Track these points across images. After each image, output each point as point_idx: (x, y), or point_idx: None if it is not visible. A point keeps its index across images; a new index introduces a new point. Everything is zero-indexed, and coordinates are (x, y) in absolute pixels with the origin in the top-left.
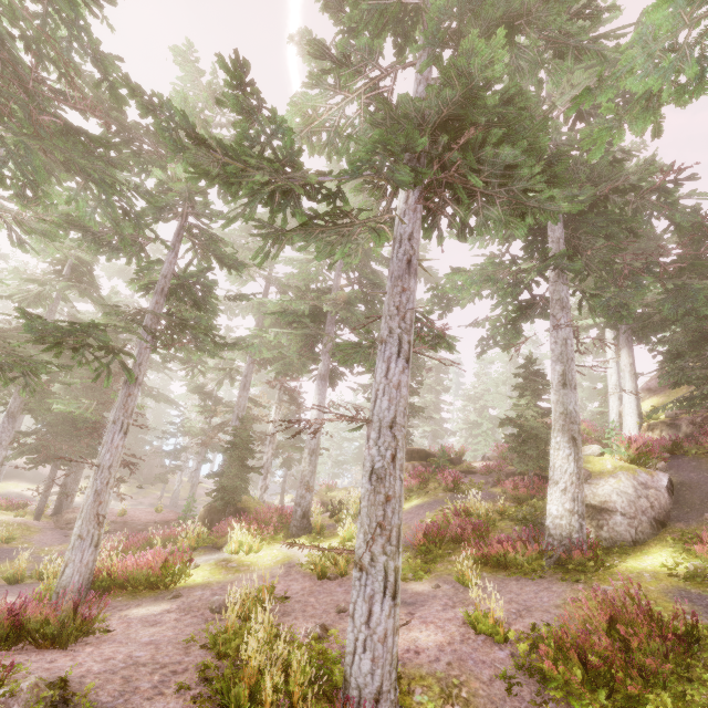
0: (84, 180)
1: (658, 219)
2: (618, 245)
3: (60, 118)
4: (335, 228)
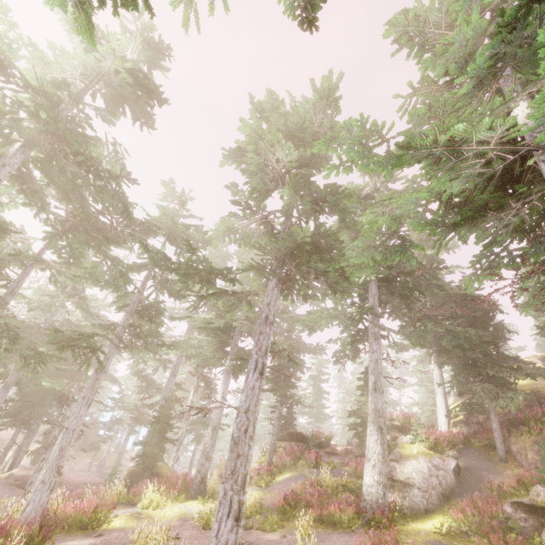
0: (104, 258)
1: (426, 290)
2: (414, 299)
3: (101, 235)
4: (233, 295)
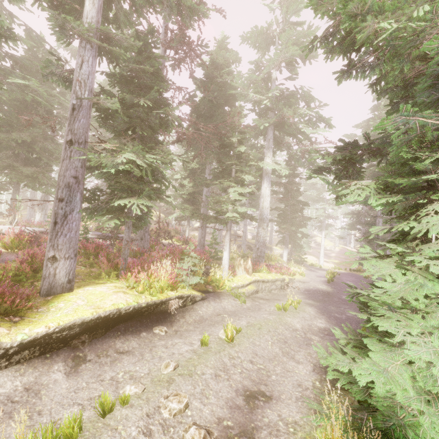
0: None
1: None
2: None
3: None
4: None
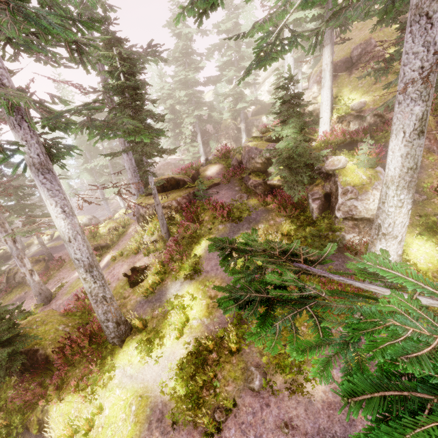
0: None
1: None
2: None
3: None
4: None
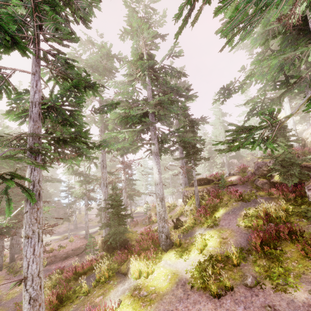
0: None
1: None
2: None
3: None
4: None
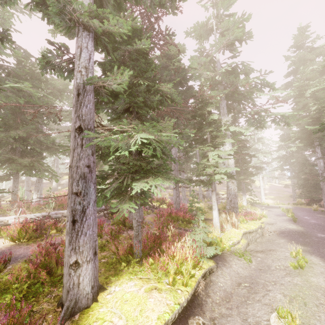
0: None
1: None
2: None
3: None
4: None
